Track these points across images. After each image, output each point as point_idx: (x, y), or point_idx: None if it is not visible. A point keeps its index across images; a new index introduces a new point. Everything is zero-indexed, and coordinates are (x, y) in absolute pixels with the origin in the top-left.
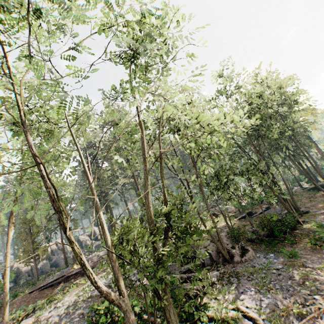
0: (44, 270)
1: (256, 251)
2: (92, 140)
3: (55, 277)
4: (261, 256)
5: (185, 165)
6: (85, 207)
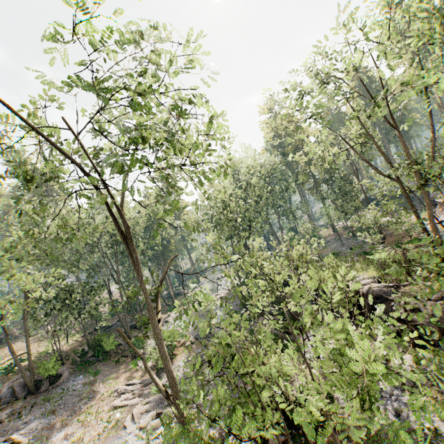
0: None
1: (70, 375)
2: None
3: None
4: (72, 379)
5: None
6: None
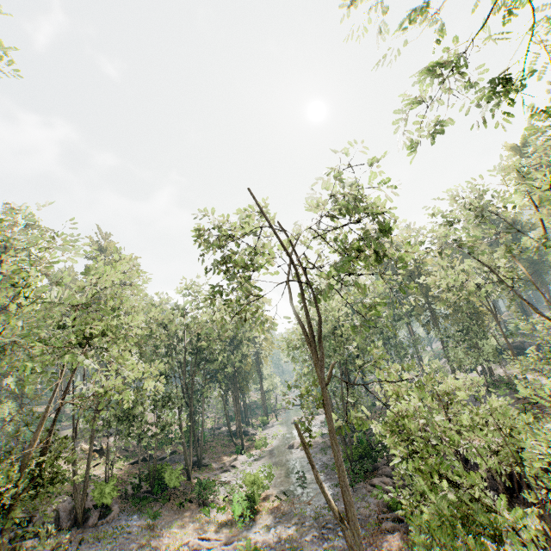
0: None
1: (121, 512)
2: None
3: None
4: (124, 517)
5: None
6: None
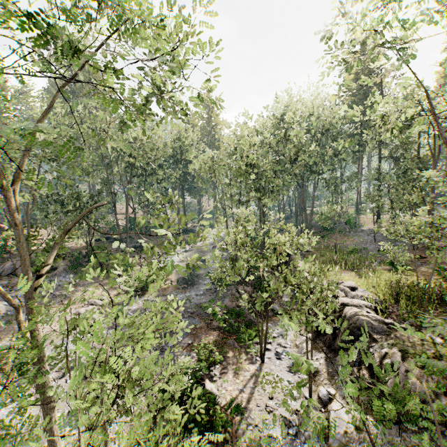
0: None
1: (63, 271)
2: None
3: None
4: (63, 275)
5: None
6: None
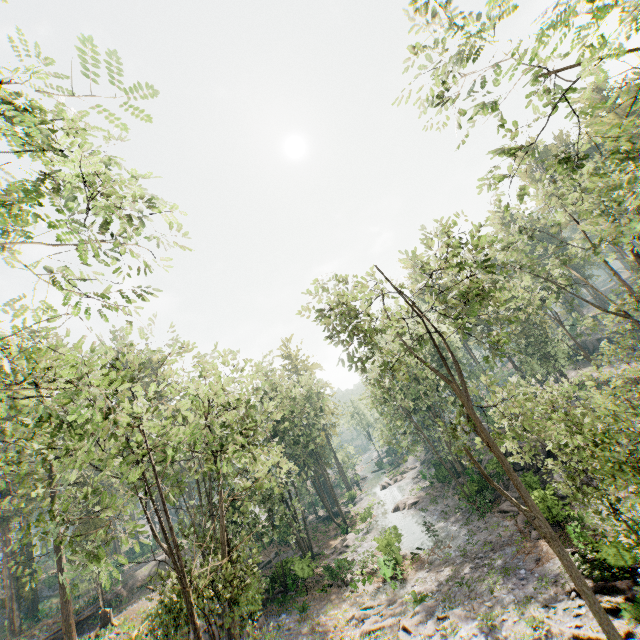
0: None
1: (267, 616)
2: None
3: None
4: (273, 620)
5: None
6: None
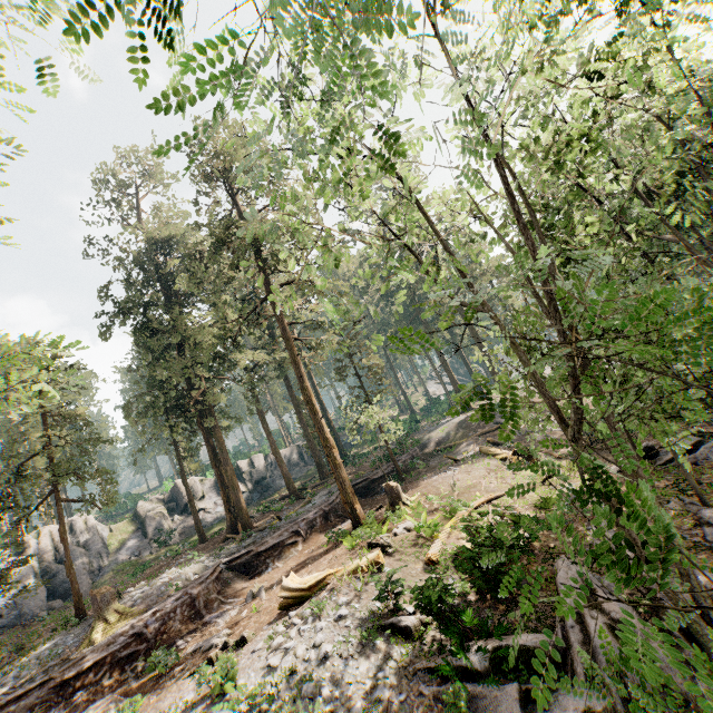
0: (27, 611)
1: None
2: (158, 236)
3: (29, 670)
4: None
5: (416, 320)
6: (144, 430)
